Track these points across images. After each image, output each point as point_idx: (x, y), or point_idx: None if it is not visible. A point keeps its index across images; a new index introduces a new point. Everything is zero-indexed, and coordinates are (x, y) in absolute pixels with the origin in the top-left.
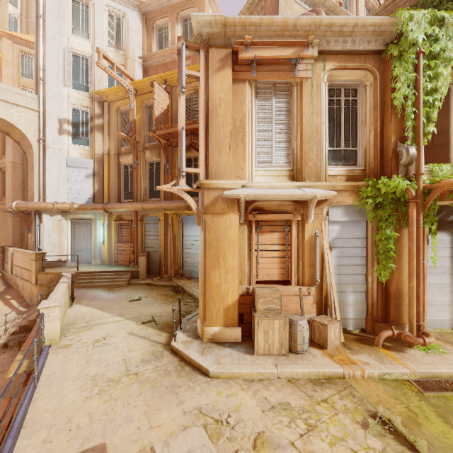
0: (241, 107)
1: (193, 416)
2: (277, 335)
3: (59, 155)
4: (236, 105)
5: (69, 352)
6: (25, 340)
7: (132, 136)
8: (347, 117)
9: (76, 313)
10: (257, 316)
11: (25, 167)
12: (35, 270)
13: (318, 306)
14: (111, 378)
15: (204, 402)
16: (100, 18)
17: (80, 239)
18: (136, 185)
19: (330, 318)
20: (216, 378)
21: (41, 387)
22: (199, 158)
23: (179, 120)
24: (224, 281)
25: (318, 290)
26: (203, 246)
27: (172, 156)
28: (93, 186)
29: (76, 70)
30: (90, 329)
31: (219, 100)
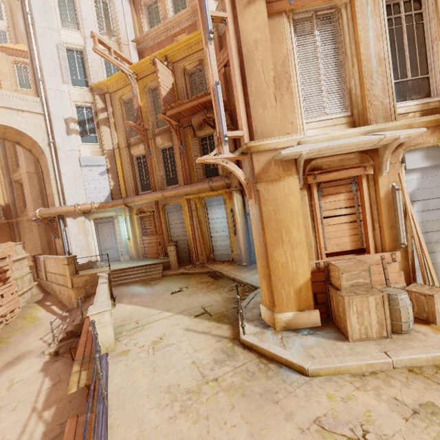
0: (281, 47)
1: (316, 435)
2: (374, 314)
3: (71, 156)
4: (273, 45)
5: (130, 360)
6: (75, 347)
7: (140, 124)
8: (411, 37)
9: (122, 313)
10: (345, 294)
11: (39, 176)
12: (69, 274)
13: (405, 273)
14: (189, 388)
15: (318, 412)
16: (86, 5)
17: (104, 238)
18: (152, 175)
19: (428, 286)
20: (315, 376)
21: (113, 408)
22: (238, 119)
23: (210, 75)
24: (291, 258)
25: (404, 255)
26: (260, 222)
27: (185, 138)
28: (109, 183)
29: (72, 65)
30: (143, 329)
31: (255, 41)
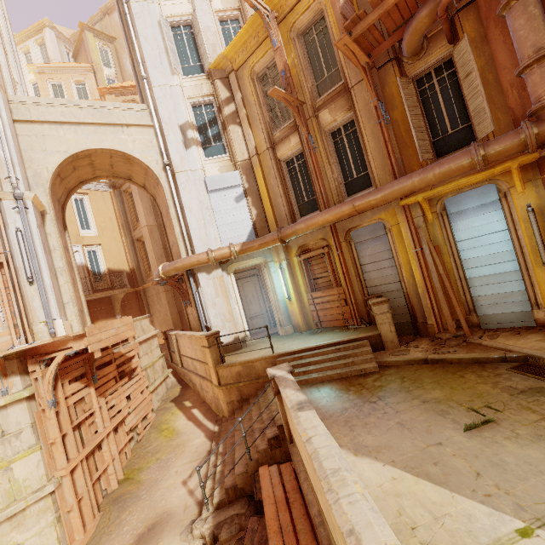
0: None
1: None
2: None
3: (193, 179)
4: None
5: None
6: None
7: (292, 95)
8: None
9: None
10: None
11: (161, 228)
12: (212, 362)
13: None
14: None
15: None
16: None
17: (249, 301)
18: (321, 180)
19: None
20: None
21: None
22: None
23: None
24: None
25: None
26: None
27: (381, 89)
28: (250, 212)
29: (181, 48)
30: None
31: None
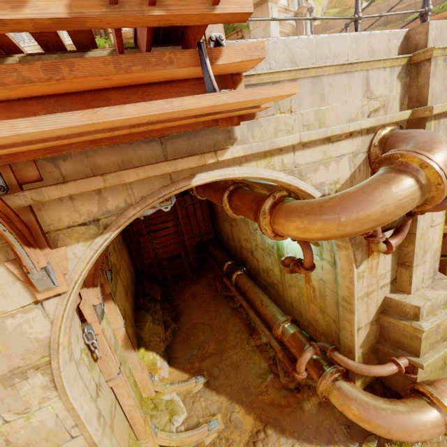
0: None
1: None
2: None
3: None
4: None
5: None
6: None
7: None
8: None
9: None
10: None
11: None
12: None
13: None
14: None
15: None
16: None
17: None
18: None
19: None
20: None
21: None
22: None
23: None
24: None
25: None
26: None
27: None
28: None
29: None
30: None
31: None
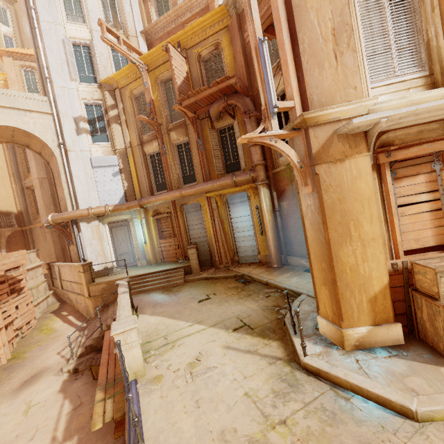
0: None
1: None
2: None
3: (82, 157)
4: None
5: (165, 389)
6: (95, 364)
7: (154, 119)
8: None
9: (146, 326)
10: None
11: (51, 181)
12: (85, 282)
13: None
14: (250, 435)
15: None
16: None
17: (119, 243)
18: (168, 173)
19: None
20: (427, 421)
21: None
22: (286, 87)
23: (252, 31)
24: (362, 259)
25: None
26: (320, 214)
27: (202, 131)
28: (123, 184)
29: (80, 61)
30: (174, 347)
31: None
